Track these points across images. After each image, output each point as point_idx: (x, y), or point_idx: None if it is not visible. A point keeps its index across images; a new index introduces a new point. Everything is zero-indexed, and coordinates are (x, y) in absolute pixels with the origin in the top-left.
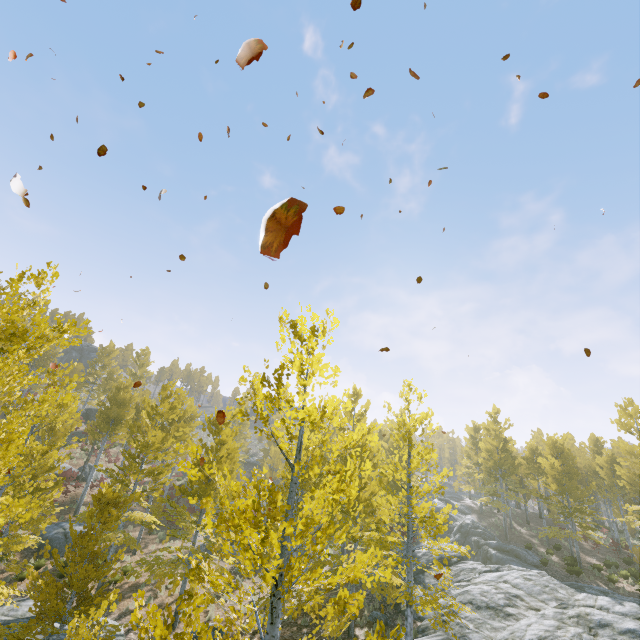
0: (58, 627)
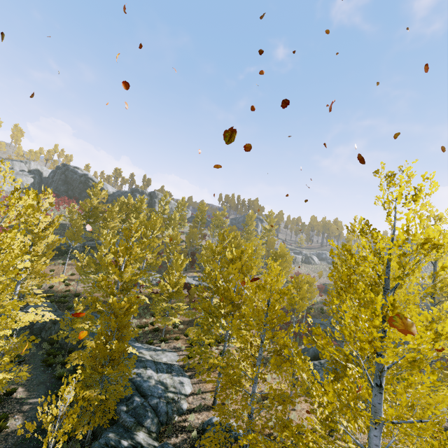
0: (148, 374)
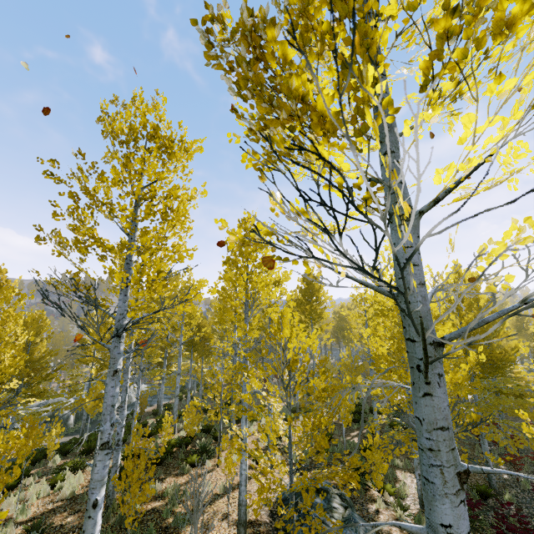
0: None
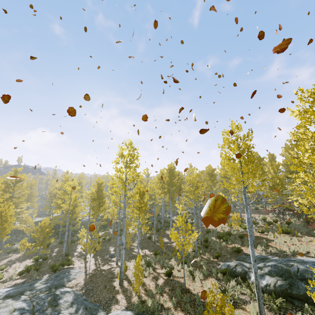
0: None
